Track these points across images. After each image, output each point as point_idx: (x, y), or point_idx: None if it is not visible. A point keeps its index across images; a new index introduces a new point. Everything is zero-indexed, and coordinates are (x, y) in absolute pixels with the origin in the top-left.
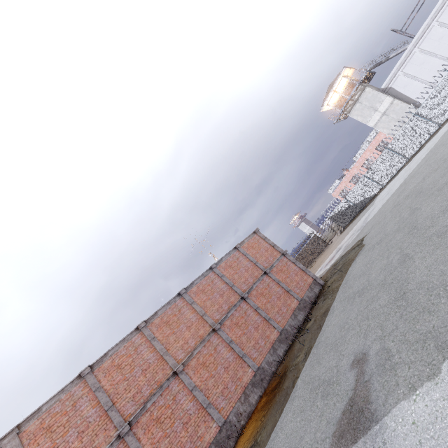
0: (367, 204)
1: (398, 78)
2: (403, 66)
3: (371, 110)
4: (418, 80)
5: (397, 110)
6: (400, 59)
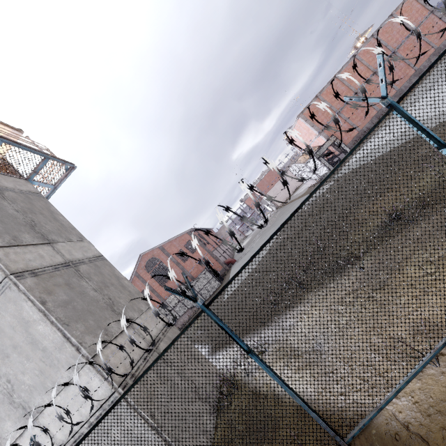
0: None
1: None
2: None
3: None
4: None
5: None
6: None
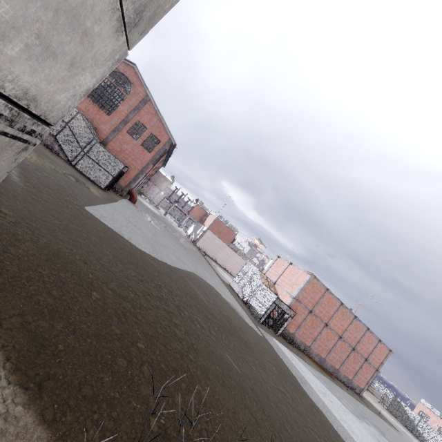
0: (418, 439)
1: None
2: None
3: None
4: None
5: None
6: None
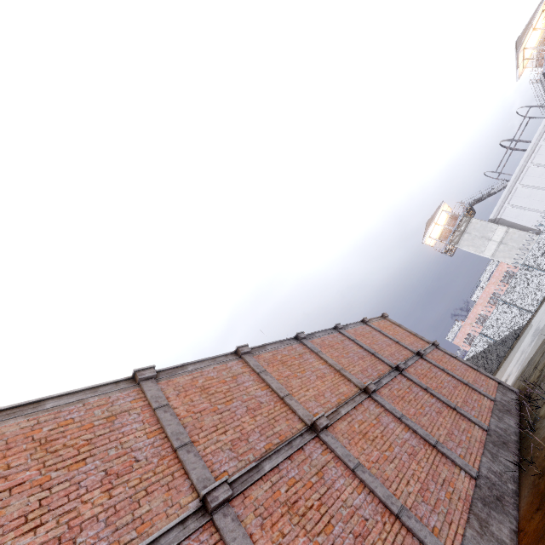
0: (517, 340)
1: (506, 209)
2: (508, 199)
3: (483, 239)
4: (531, 210)
5: (515, 238)
6: (503, 193)
